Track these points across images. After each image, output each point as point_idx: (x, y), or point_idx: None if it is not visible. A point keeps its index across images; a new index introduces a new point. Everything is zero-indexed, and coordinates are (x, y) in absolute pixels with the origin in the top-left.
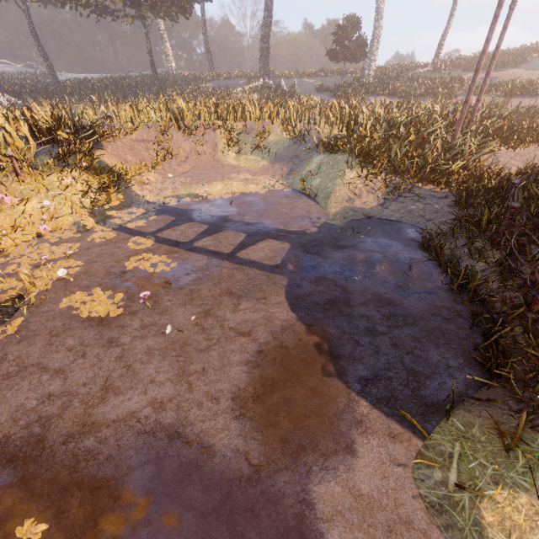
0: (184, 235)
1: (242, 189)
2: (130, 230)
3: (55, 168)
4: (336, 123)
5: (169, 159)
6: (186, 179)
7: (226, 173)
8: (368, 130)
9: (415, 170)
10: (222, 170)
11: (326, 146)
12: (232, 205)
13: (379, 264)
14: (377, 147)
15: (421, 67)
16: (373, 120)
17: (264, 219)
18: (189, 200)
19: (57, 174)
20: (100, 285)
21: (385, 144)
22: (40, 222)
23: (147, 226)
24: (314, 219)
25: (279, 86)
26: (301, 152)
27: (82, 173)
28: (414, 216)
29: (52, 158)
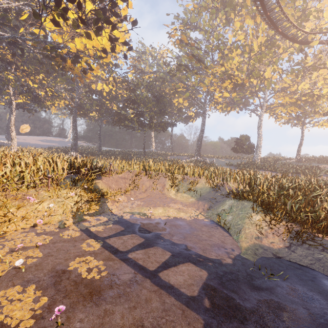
0: (124, 244)
1: (175, 215)
2: (91, 232)
3: (69, 186)
4: (240, 182)
5: (135, 189)
6: (141, 202)
7: (167, 202)
8: (265, 189)
9: (311, 222)
10: (165, 200)
11: (235, 194)
12: (165, 225)
13: (307, 325)
14: (274, 200)
15: (289, 159)
16: (267, 183)
17: (187, 241)
18: (138, 216)
19: (68, 189)
20: (38, 281)
21: (279, 199)
22: (41, 217)
23: (103, 231)
24: (228, 249)
25: (205, 161)
26: (218, 196)
27: (82, 190)
28: (325, 266)
29: (70, 181)
